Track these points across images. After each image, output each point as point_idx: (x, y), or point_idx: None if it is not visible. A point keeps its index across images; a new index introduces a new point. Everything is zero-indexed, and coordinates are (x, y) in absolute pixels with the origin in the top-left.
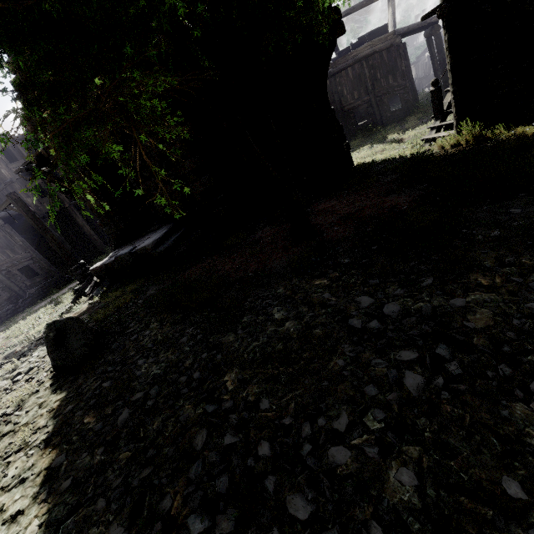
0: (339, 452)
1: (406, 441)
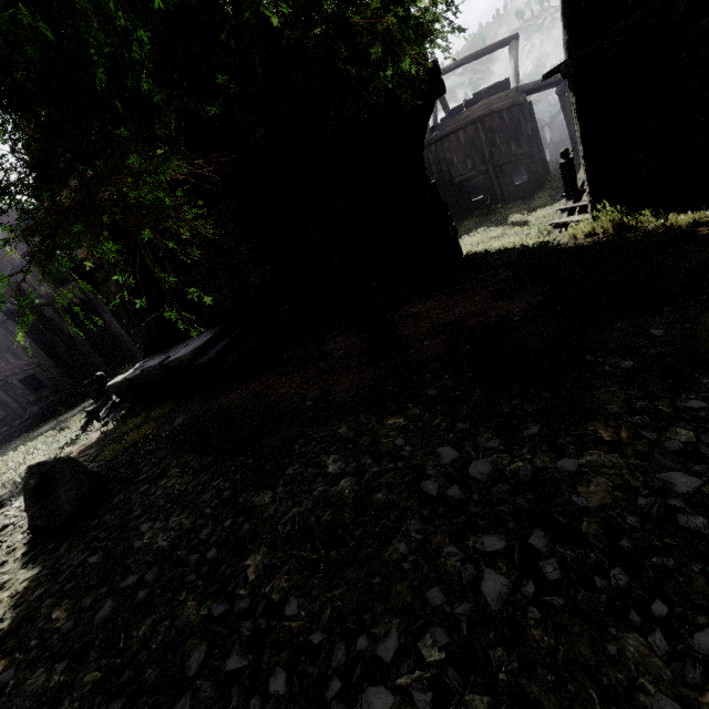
0: (377, 697)
1: (473, 686)
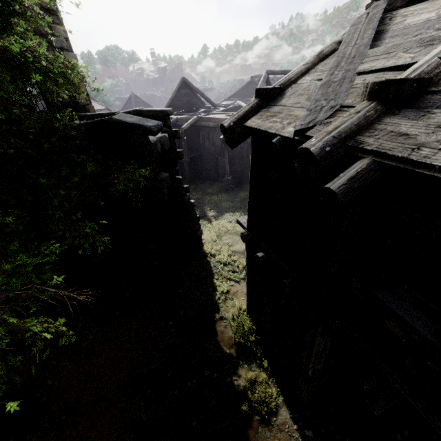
0: None
1: None
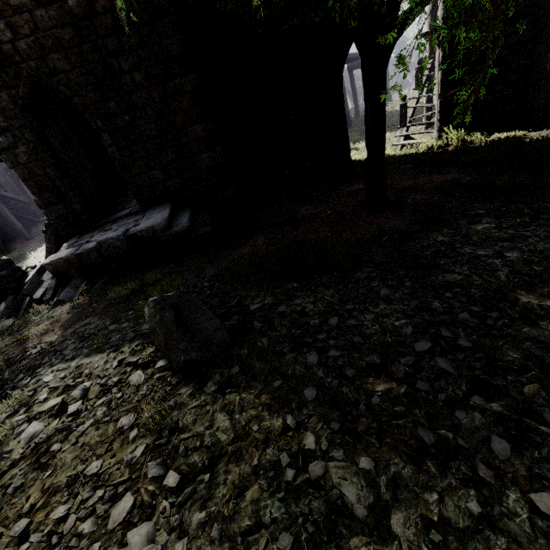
0: None
1: None
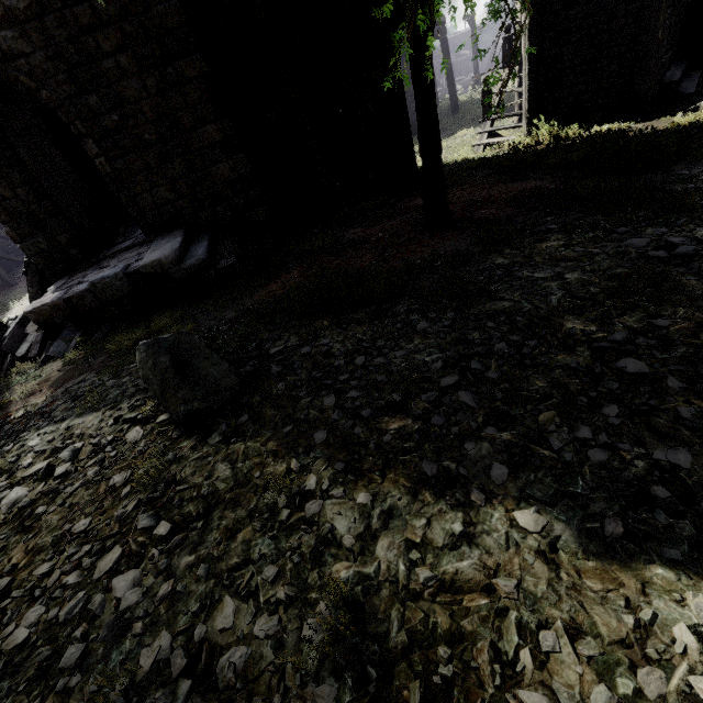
0: None
1: None
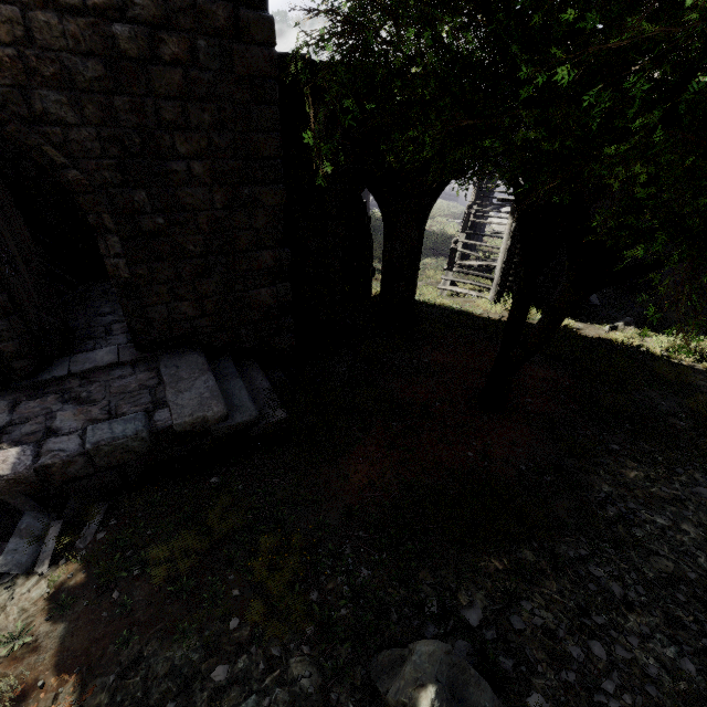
0: None
1: None
